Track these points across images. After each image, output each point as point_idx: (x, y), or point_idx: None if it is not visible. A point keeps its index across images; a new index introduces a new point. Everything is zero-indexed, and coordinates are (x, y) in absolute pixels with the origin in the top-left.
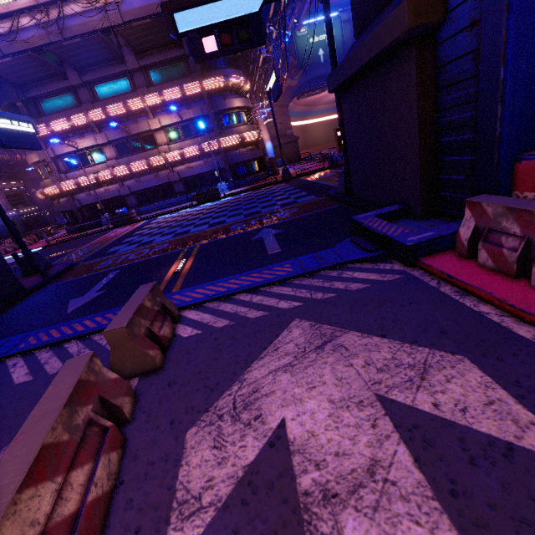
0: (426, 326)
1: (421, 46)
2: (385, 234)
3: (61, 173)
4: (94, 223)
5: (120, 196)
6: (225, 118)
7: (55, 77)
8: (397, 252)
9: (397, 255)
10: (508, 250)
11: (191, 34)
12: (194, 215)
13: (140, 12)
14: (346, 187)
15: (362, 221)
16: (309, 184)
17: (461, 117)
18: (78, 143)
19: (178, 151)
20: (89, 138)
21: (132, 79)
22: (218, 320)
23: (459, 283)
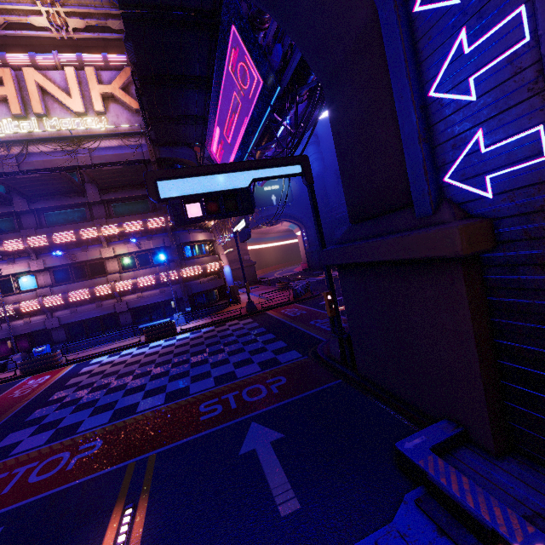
0: None
1: (468, 266)
2: (497, 531)
3: None
4: None
5: (45, 328)
6: (187, 249)
7: None
8: None
9: None
10: None
11: (174, 200)
12: (143, 364)
13: (112, 158)
14: (342, 354)
15: (423, 467)
16: (282, 326)
17: (540, 351)
18: (3, 268)
19: (131, 280)
20: (21, 264)
21: (90, 210)
22: None
23: None
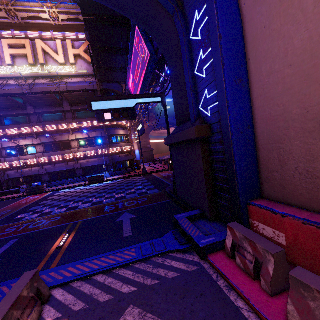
0: (209, 319)
1: (203, 143)
2: (190, 235)
3: (2, 157)
4: (13, 190)
5: (39, 174)
6: (114, 138)
7: (19, 108)
8: (196, 248)
9: (196, 250)
10: (248, 261)
11: (98, 111)
12: (84, 193)
13: (78, 87)
14: (174, 189)
15: (179, 221)
16: (156, 180)
17: (222, 176)
18: (20, 142)
19: (83, 152)
20: (29, 140)
21: (65, 114)
22: (77, 302)
23: (227, 280)
